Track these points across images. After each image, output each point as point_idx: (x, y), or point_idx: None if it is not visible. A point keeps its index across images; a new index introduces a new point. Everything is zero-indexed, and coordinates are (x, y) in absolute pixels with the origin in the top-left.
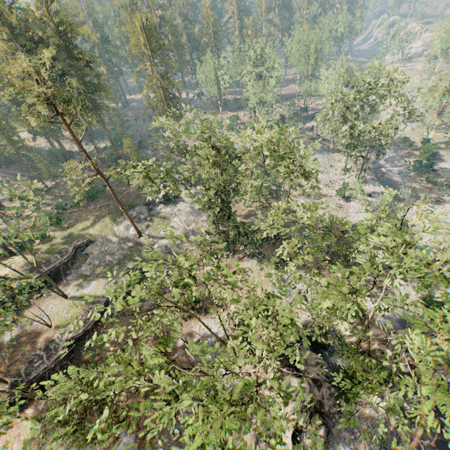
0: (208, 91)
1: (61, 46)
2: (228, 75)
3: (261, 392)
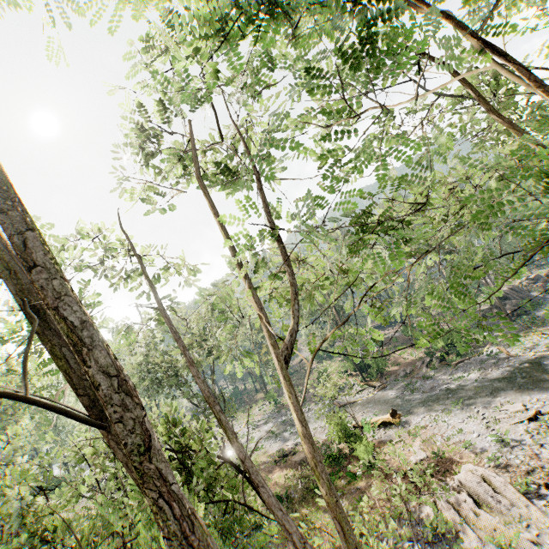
0: None
1: None
2: None
3: None
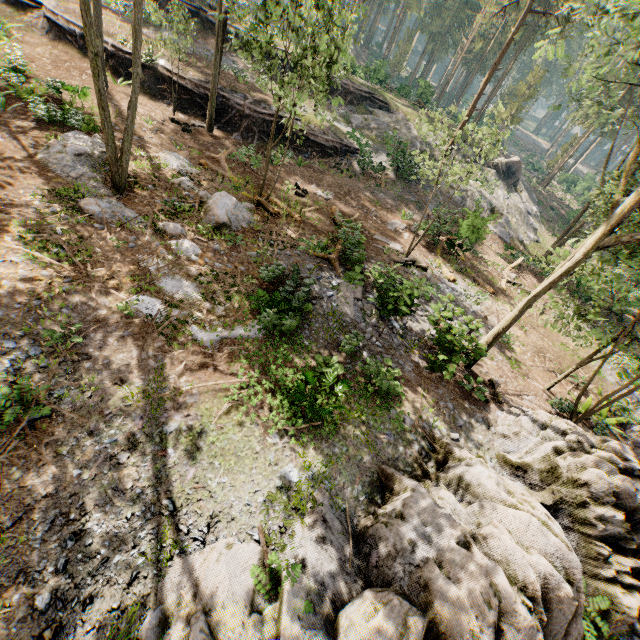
0: None
1: None
2: None
3: (489, 404)
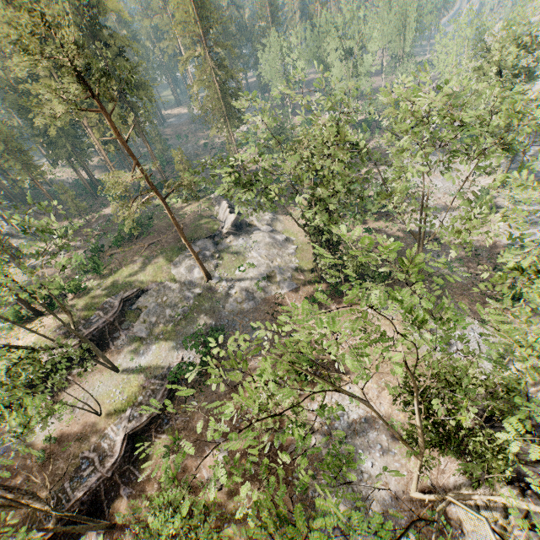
0: (273, 86)
1: (84, 27)
2: (303, 59)
3: (446, 509)
